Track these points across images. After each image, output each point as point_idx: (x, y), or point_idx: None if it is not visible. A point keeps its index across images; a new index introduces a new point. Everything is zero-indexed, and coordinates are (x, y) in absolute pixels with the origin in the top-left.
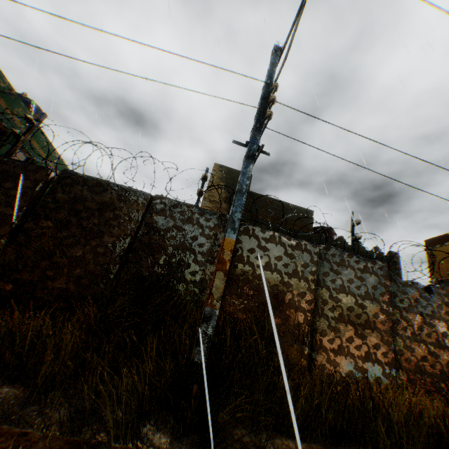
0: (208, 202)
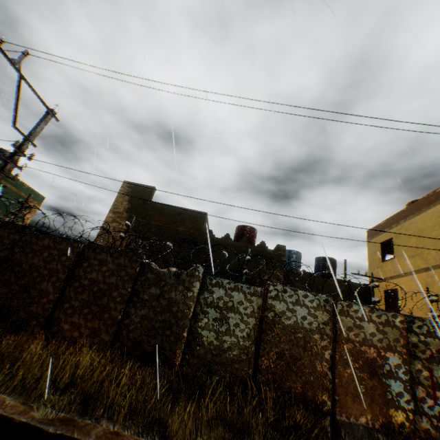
0: (112, 213)
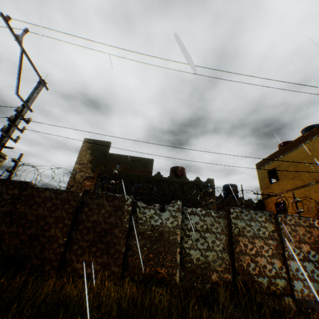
0: (78, 165)
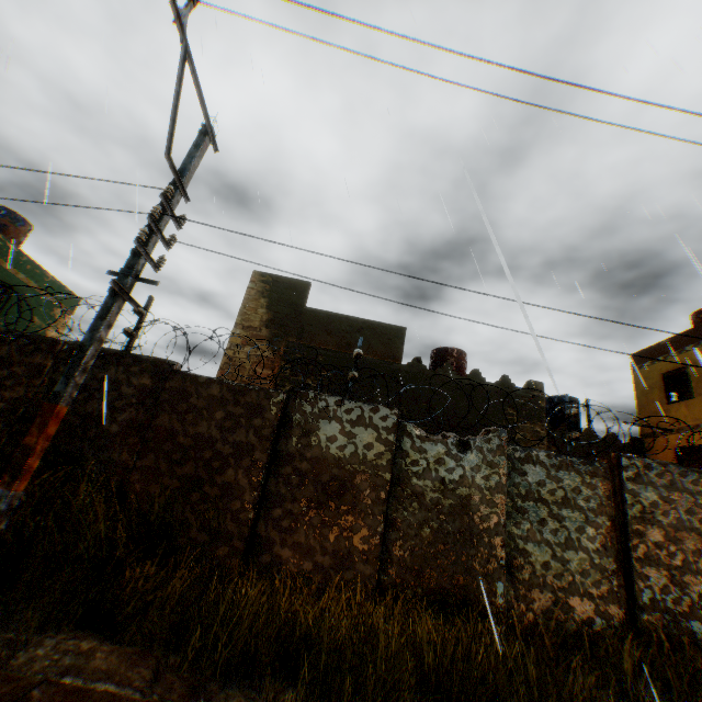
0: (241, 329)
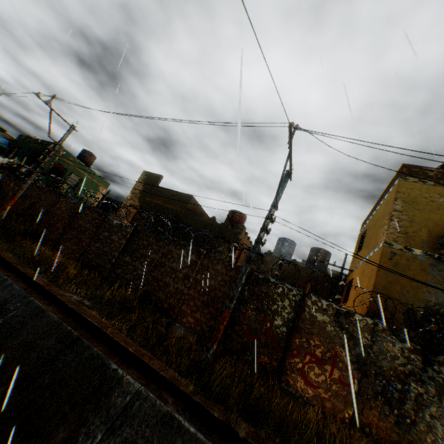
0: (132, 194)
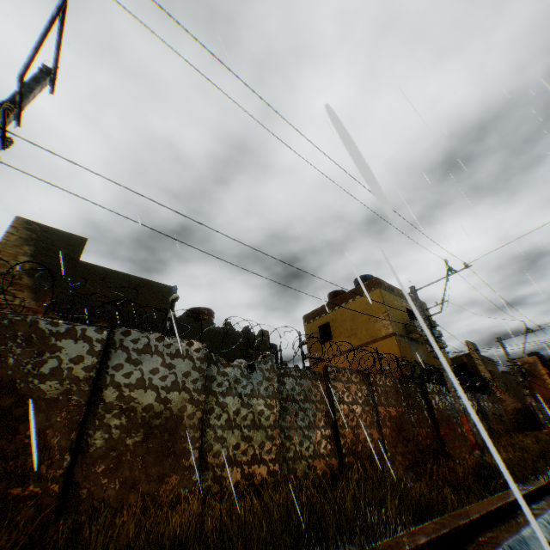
0: None
